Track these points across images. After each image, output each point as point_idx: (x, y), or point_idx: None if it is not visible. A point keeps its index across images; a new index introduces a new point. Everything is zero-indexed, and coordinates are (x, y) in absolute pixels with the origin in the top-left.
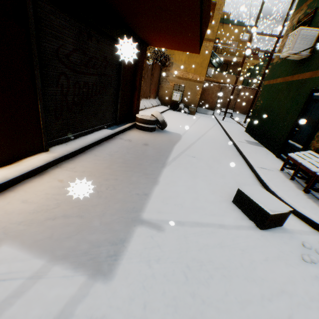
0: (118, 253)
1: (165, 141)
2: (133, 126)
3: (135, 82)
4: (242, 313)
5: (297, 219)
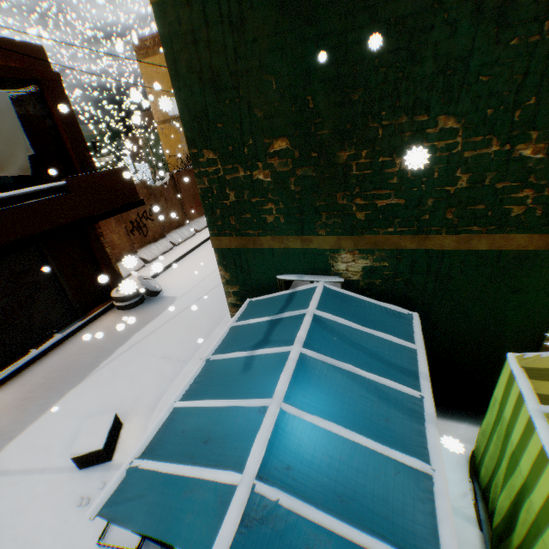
0: None
1: (131, 327)
2: (115, 304)
3: (96, 255)
4: None
5: None
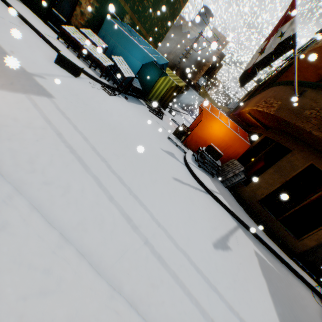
0: (45, 89)
1: None
2: None
3: None
4: (91, 101)
5: (82, 72)
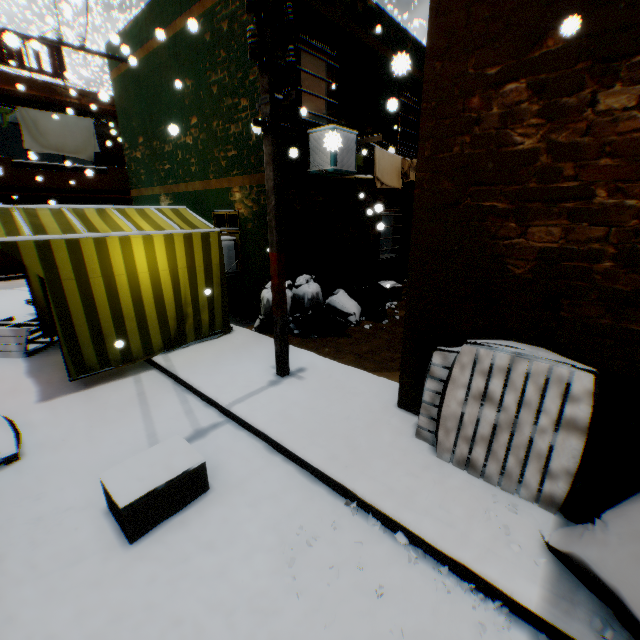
0: None
1: None
2: None
3: None
4: None
5: None
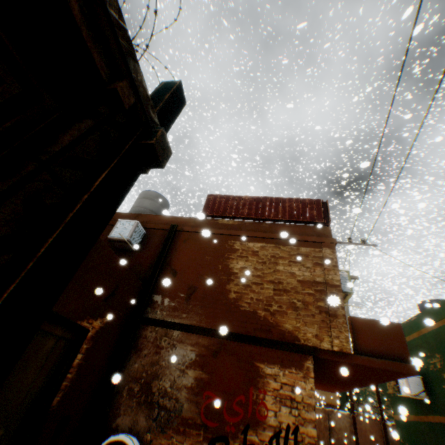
0: None
1: None
2: None
3: None
4: None
5: None
